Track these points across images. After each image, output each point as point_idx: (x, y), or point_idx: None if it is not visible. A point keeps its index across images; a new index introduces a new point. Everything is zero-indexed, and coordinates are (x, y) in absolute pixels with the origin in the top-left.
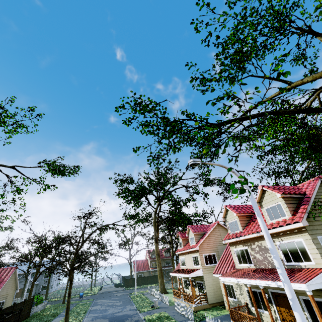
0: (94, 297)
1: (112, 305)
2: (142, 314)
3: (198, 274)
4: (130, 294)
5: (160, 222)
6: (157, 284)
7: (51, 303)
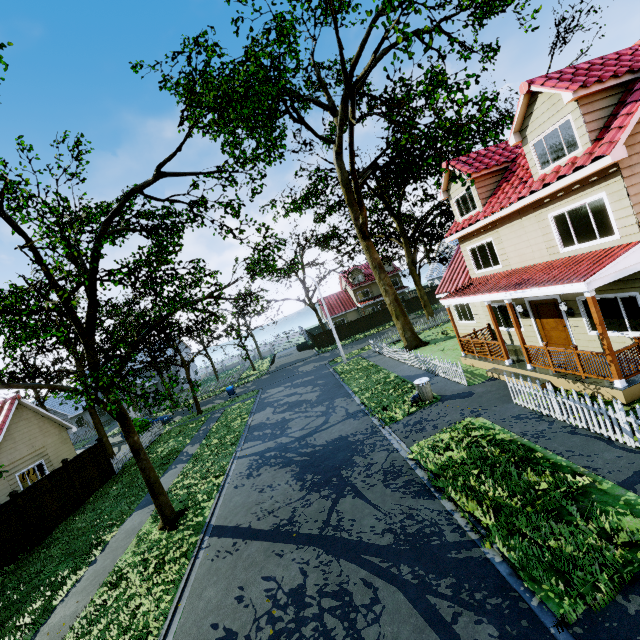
0: (260, 383)
1: (299, 402)
2: (393, 433)
3: (627, 270)
4: (332, 362)
5: (360, 182)
6: (381, 327)
7: (181, 414)
